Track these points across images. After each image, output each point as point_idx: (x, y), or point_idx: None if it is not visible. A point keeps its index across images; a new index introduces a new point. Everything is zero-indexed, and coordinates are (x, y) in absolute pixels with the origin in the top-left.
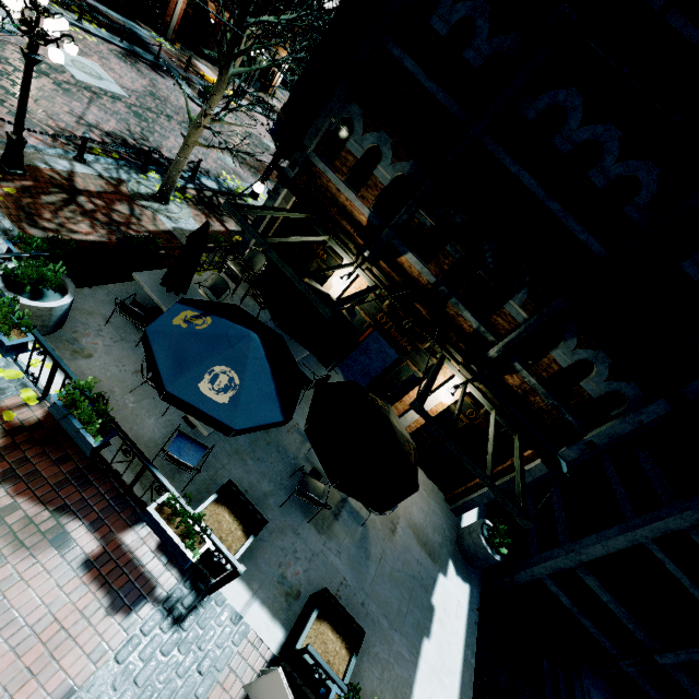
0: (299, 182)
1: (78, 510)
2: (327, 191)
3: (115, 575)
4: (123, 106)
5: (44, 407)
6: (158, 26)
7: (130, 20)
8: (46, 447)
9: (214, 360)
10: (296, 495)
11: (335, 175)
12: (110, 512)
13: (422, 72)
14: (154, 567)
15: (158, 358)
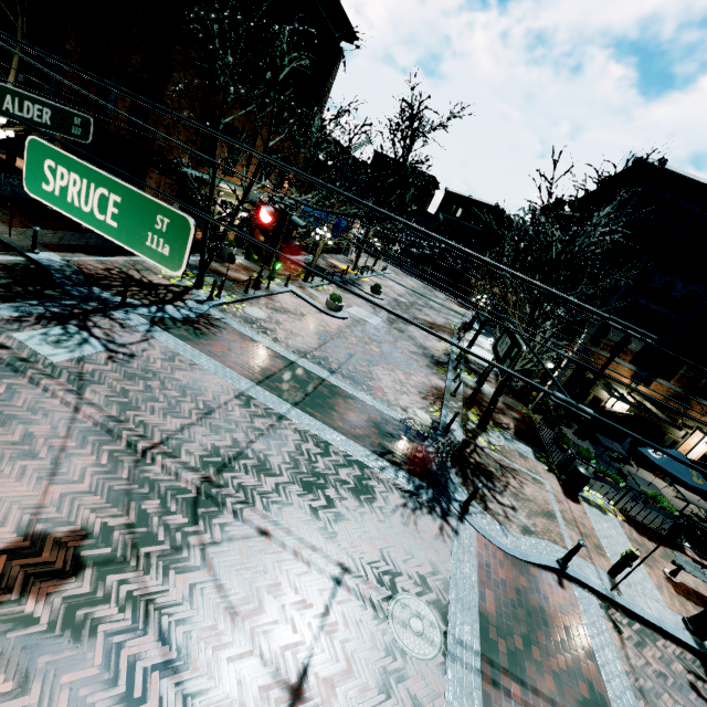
0: (579, 359)
1: (670, 547)
2: (598, 360)
3: (703, 567)
4: (392, 329)
5: (617, 511)
6: (312, 250)
7: (301, 254)
8: (637, 526)
9: (686, 468)
10: (700, 521)
11: (604, 352)
12: (675, 546)
13: (650, 303)
14: (705, 563)
15: (674, 474)
